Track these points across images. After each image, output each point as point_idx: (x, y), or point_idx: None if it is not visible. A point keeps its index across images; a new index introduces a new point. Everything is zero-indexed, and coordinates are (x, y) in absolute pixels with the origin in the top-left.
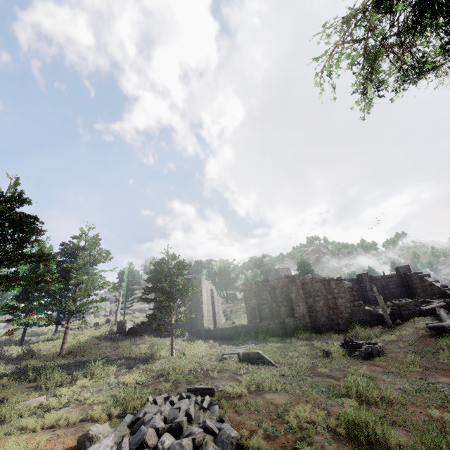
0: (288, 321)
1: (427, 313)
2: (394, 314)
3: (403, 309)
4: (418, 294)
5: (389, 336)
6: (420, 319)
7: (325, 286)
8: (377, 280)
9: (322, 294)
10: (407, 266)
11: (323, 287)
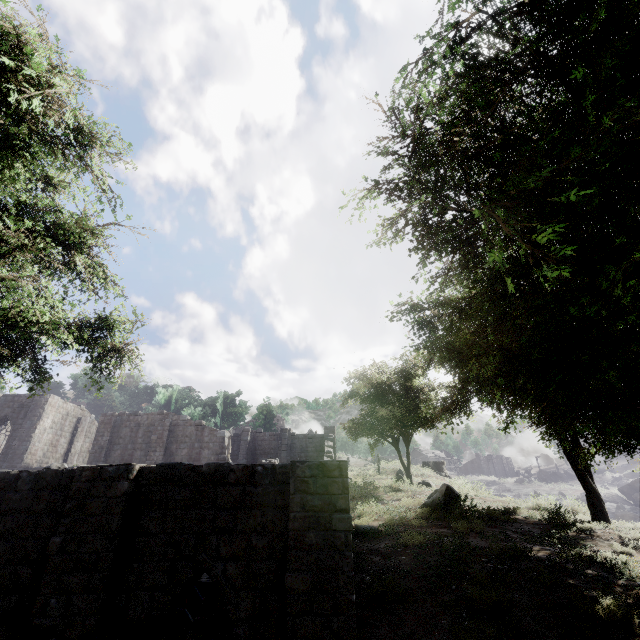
0: None
1: None
2: None
3: None
4: None
5: None
6: None
7: (198, 432)
8: (299, 440)
9: (190, 441)
10: (333, 427)
11: (195, 432)
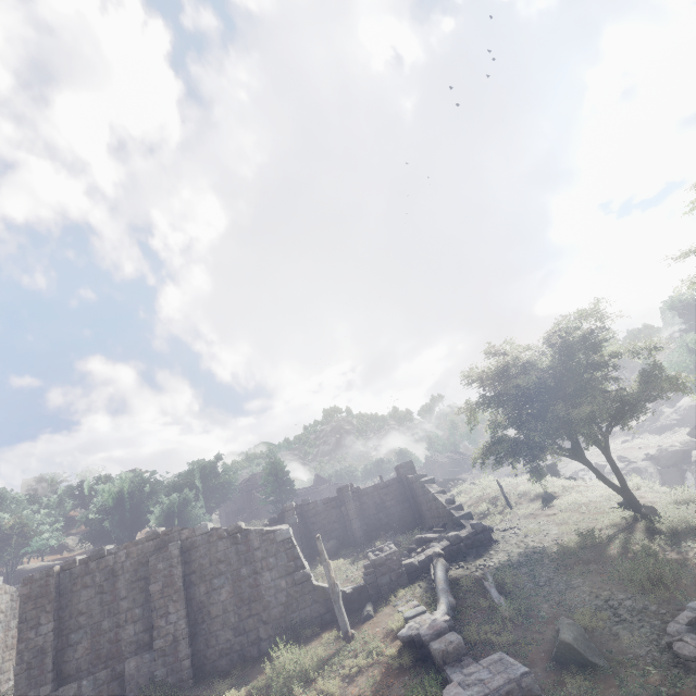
0: (134, 668)
1: (421, 571)
2: (367, 587)
3: (383, 571)
4: (424, 513)
5: (325, 686)
6: (408, 591)
7: (239, 546)
8: (368, 495)
9: (229, 567)
10: (410, 462)
11: (234, 548)
